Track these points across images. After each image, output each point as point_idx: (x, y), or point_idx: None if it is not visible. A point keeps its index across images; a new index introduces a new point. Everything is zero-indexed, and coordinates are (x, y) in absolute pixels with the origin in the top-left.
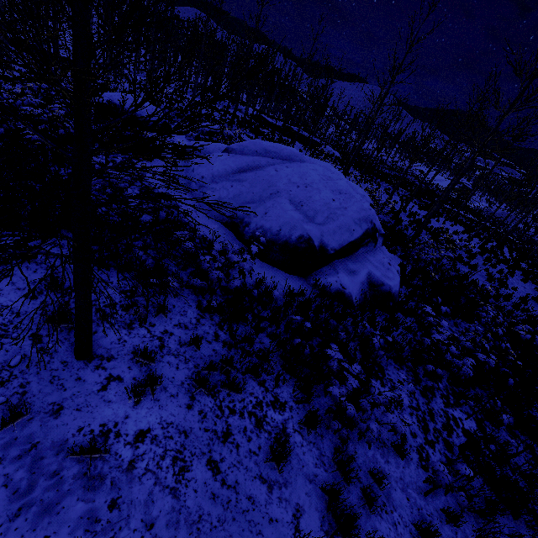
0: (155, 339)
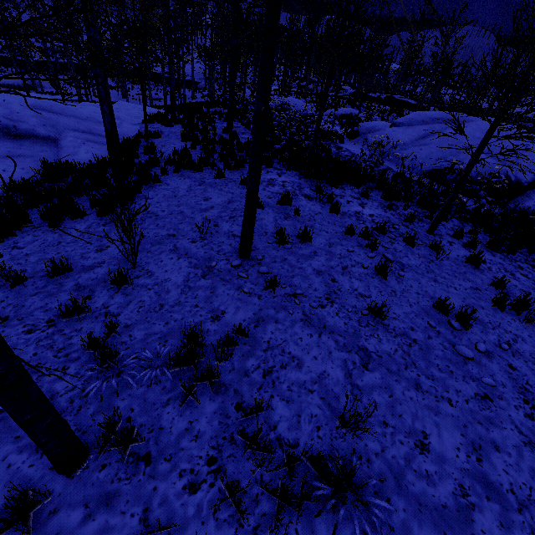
0: (450, 230)
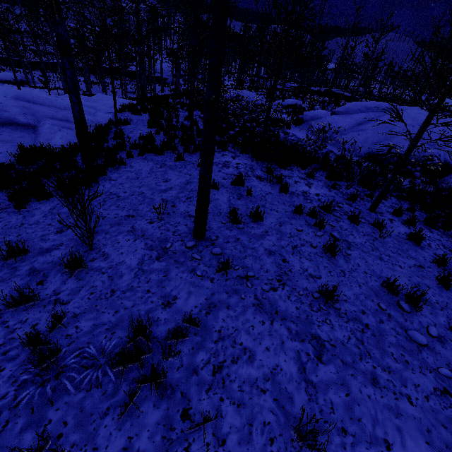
0: (390, 208)
